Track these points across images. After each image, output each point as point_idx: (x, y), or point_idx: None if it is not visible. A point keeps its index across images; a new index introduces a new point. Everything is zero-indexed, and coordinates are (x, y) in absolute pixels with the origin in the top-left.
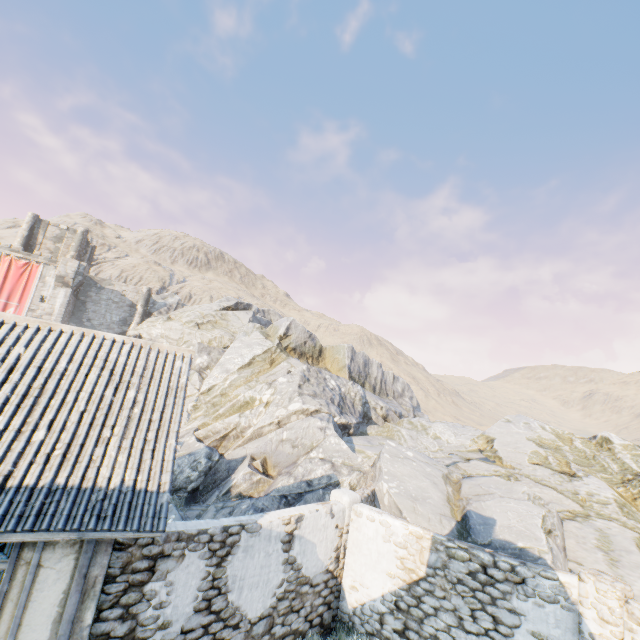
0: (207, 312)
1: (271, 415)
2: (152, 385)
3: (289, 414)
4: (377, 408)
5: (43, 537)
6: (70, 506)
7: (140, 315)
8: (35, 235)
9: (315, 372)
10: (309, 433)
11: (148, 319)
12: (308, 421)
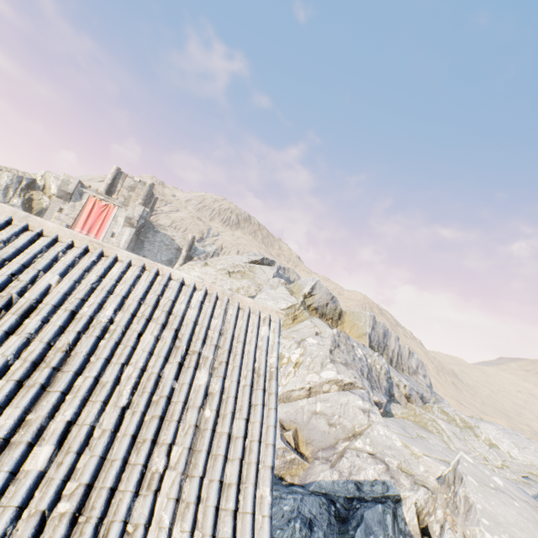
0: (238, 263)
1: (302, 379)
2: (230, 364)
3: (322, 382)
4: (400, 385)
5: None
6: None
7: (183, 258)
8: (116, 184)
9: (344, 338)
10: (348, 412)
11: (189, 262)
12: (346, 396)
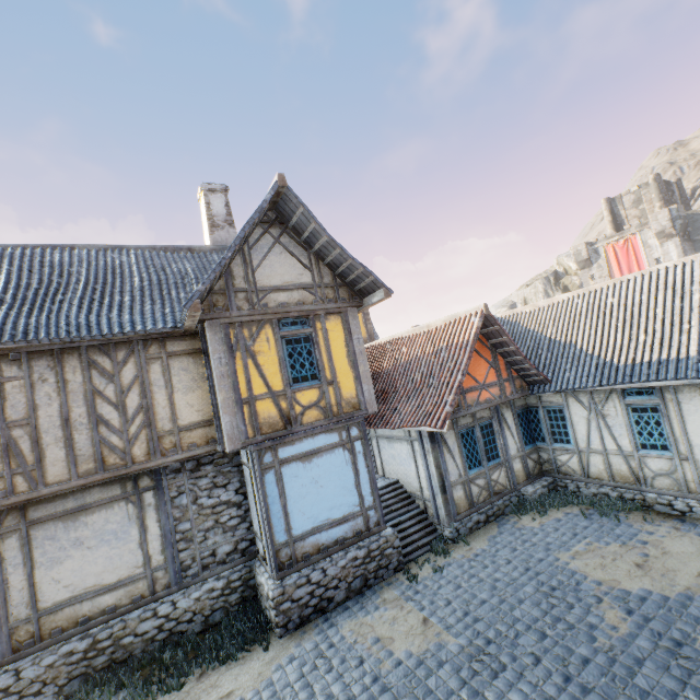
0: None
1: None
2: None
3: None
4: None
5: (666, 384)
6: (674, 368)
7: None
8: (616, 214)
9: None
10: None
11: None
12: None
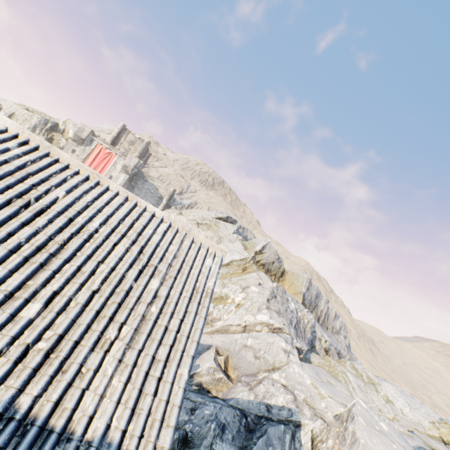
0: (206, 217)
1: (240, 317)
2: (177, 279)
3: (256, 323)
4: (322, 340)
5: None
6: None
7: (163, 205)
8: (120, 137)
9: (281, 291)
10: (272, 350)
11: (167, 210)
12: (273, 337)
